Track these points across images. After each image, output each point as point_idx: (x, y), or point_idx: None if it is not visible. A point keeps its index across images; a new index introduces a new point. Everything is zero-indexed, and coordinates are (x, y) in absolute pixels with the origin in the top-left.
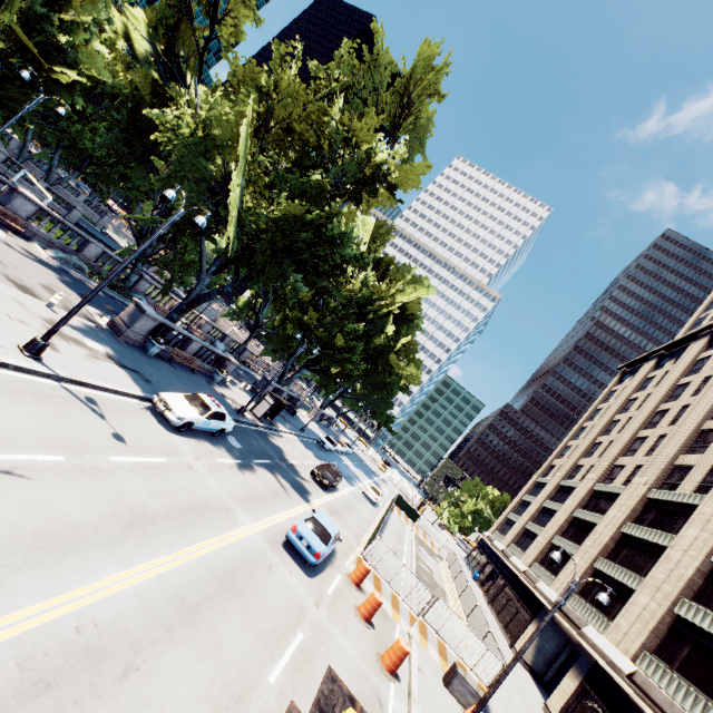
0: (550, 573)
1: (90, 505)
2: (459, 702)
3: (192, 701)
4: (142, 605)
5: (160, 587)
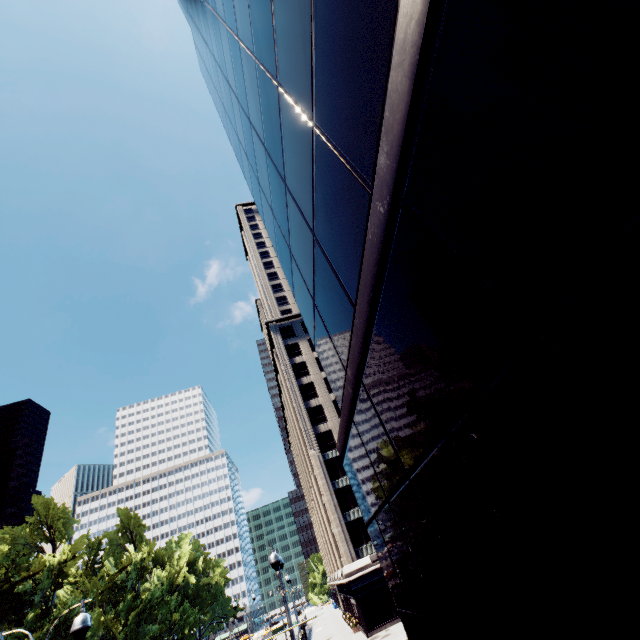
0: None
1: None
2: None
3: None
4: None
5: None
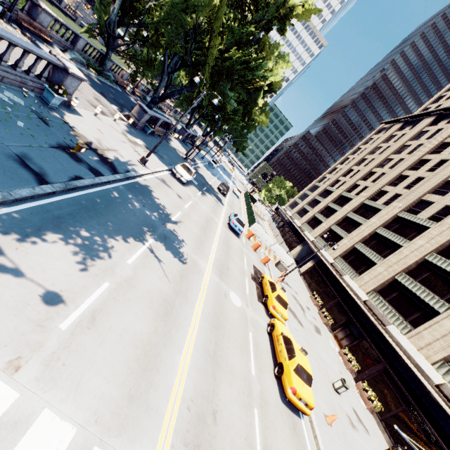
0: (311, 228)
1: (195, 227)
2: (279, 270)
3: (238, 273)
4: (220, 254)
5: (219, 249)
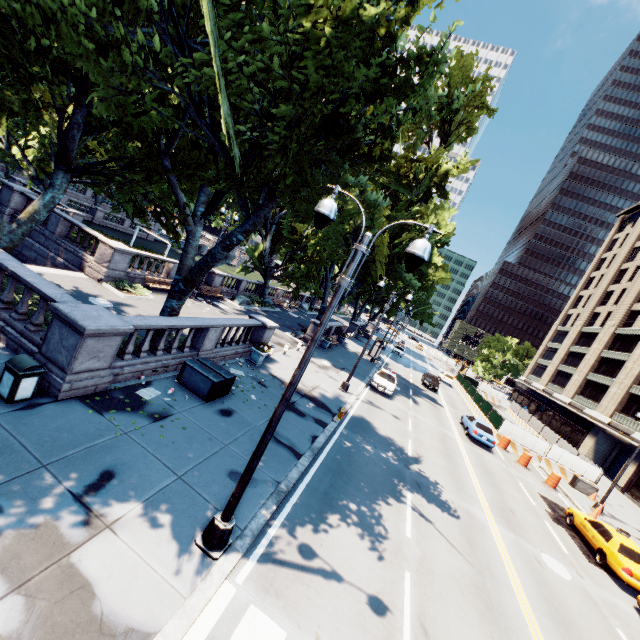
0: (591, 400)
1: (437, 456)
2: (583, 493)
3: (529, 516)
4: (488, 489)
5: (482, 481)
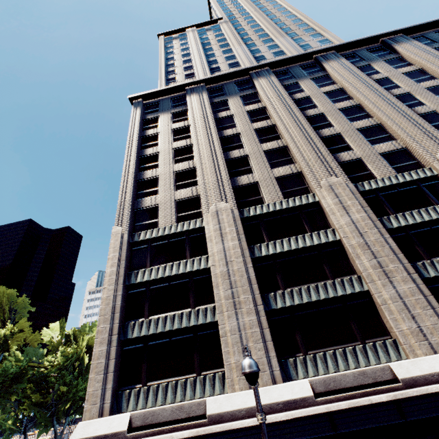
0: None
1: None
2: None
3: None
4: None
5: None
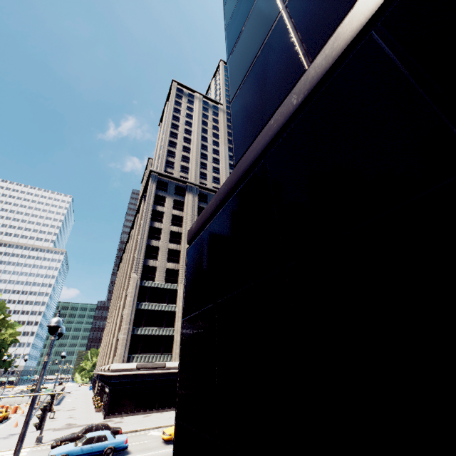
0: None
1: None
2: None
3: None
4: None
5: None
